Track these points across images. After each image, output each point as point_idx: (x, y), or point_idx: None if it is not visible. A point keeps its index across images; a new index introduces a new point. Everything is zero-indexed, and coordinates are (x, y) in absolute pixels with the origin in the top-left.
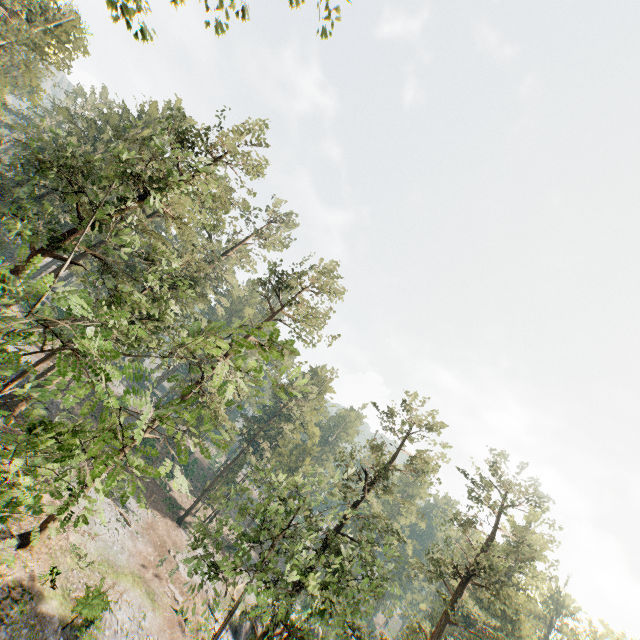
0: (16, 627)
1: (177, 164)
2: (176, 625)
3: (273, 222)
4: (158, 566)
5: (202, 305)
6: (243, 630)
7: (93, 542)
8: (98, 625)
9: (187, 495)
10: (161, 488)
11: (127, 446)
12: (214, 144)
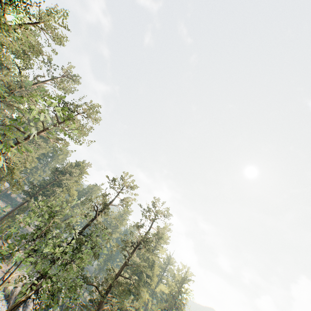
0: None
1: (4, 15)
2: None
3: (65, 76)
4: None
5: (9, 111)
6: (14, 296)
7: None
8: None
9: None
10: None
11: None
12: (33, 15)
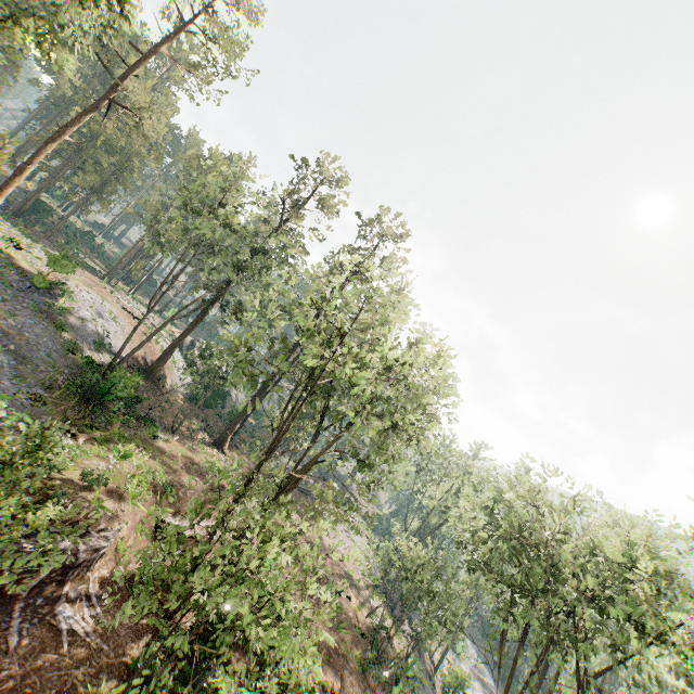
0: (3, 263)
1: None
2: (131, 318)
3: None
4: (101, 286)
5: None
6: (185, 345)
7: (32, 251)
8: (69, 291)
9: (103, 272)
10: (73, 255)
11: (49, 145)
12: None
